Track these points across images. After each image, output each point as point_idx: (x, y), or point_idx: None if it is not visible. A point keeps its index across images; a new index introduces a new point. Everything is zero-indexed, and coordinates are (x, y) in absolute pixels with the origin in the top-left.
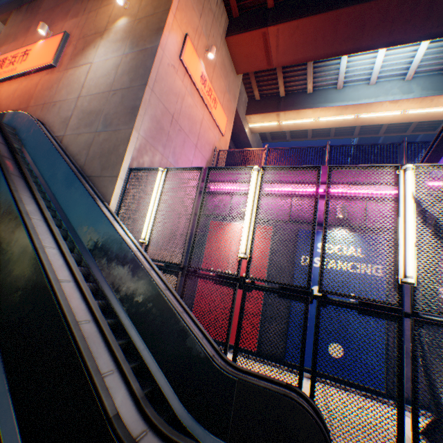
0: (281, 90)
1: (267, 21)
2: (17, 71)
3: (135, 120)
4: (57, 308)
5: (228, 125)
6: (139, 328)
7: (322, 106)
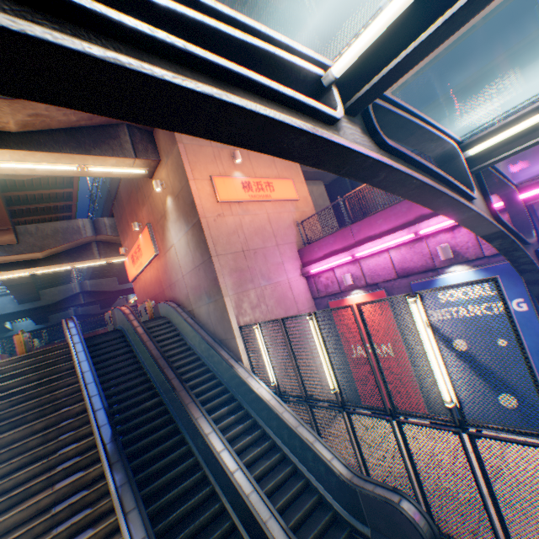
0: None
1: None
2: (143, 264)
3: (221, 290)
4: (237, 491)
5: (296, 182)
6: (296, 455)
7: None
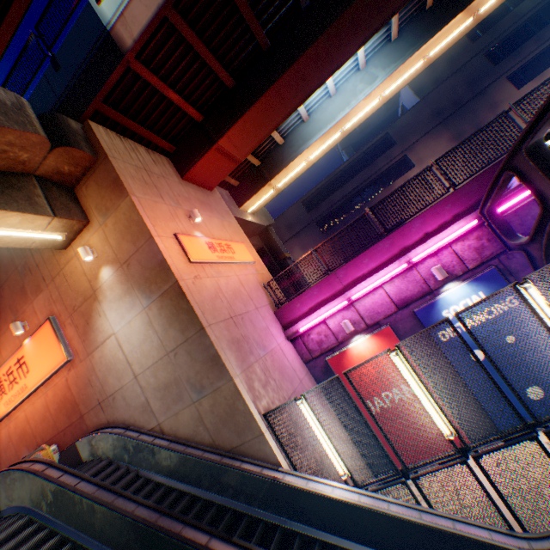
0: (254, 162)
1: (211, 136)
2: (30, 387)
3: (226, 370)
4: None
5: (247, 246)
6: None
7: (306, 148)
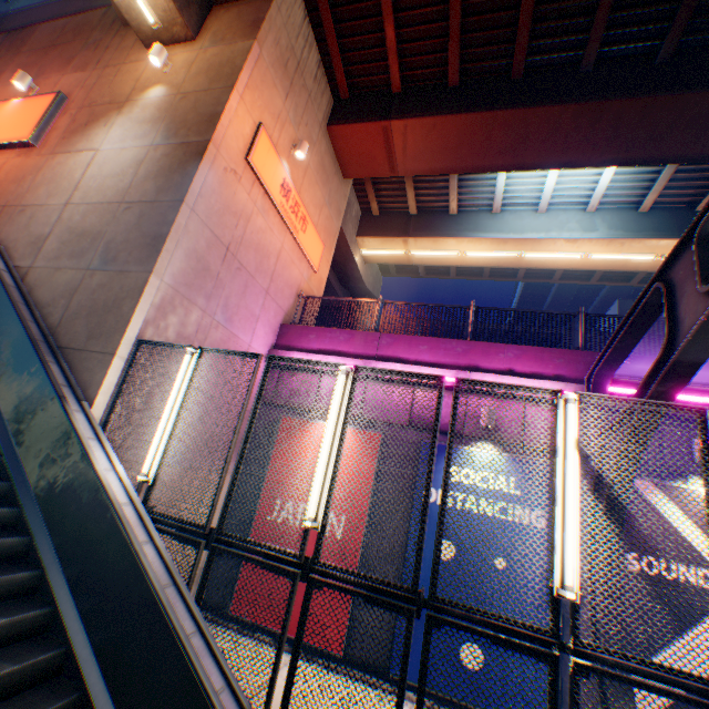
0: (411, 205)
1: (391, 112)
2: None
3: (157, 259)
4: None
5: (325, 255)
6: (107, 667)
7: (471, 236)
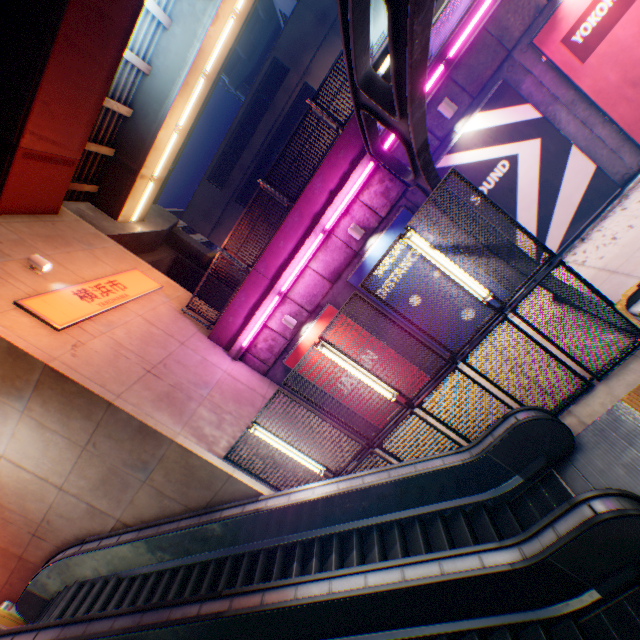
0: (105, 152)
1: (4, 139)
2: None
3: (162, 435)
4: (431, 585)
5: (144, 271)
6: (411, 506)
7: (167, 113)
